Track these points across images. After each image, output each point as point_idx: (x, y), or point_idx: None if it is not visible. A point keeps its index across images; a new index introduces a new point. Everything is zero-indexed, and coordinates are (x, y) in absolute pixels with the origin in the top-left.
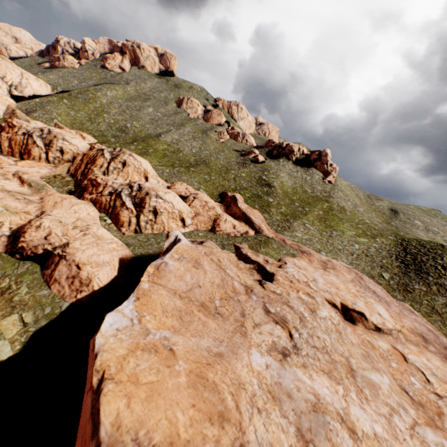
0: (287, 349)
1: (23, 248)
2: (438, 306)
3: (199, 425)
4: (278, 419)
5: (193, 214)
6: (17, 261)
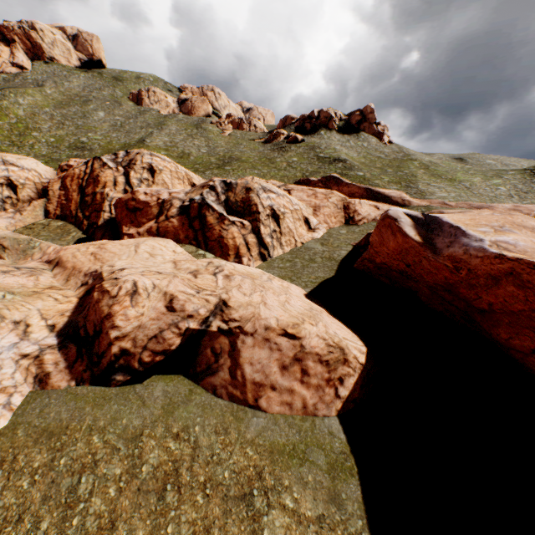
0: None
1: (124, 354)
2: None
3: None
4: None
5: (311, 208)
6: (126, 390)
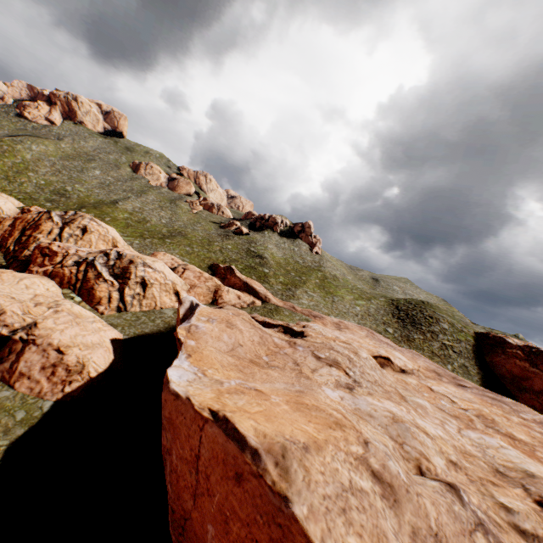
0: (350, 384)
1: None
2: (435, 350)
3: (325, 431)
4: (374, 429)
5: (188, 286)
6: None
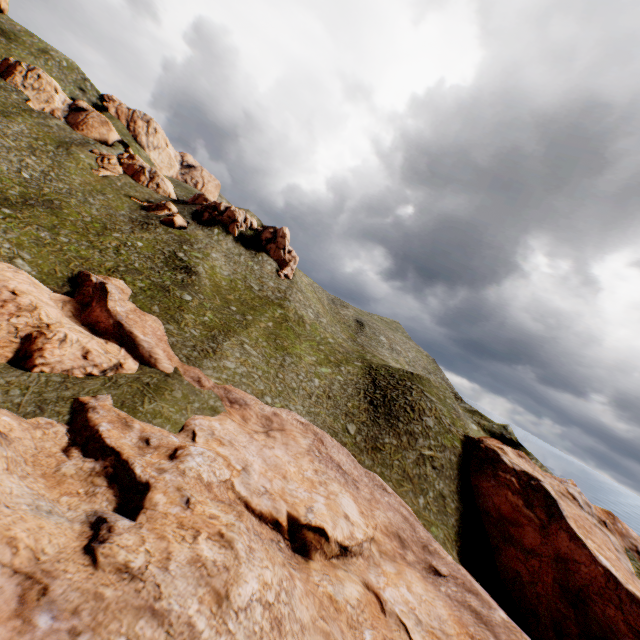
0: None
1: None
2: (409, 467)
3: None
4: None
5: None
6: None
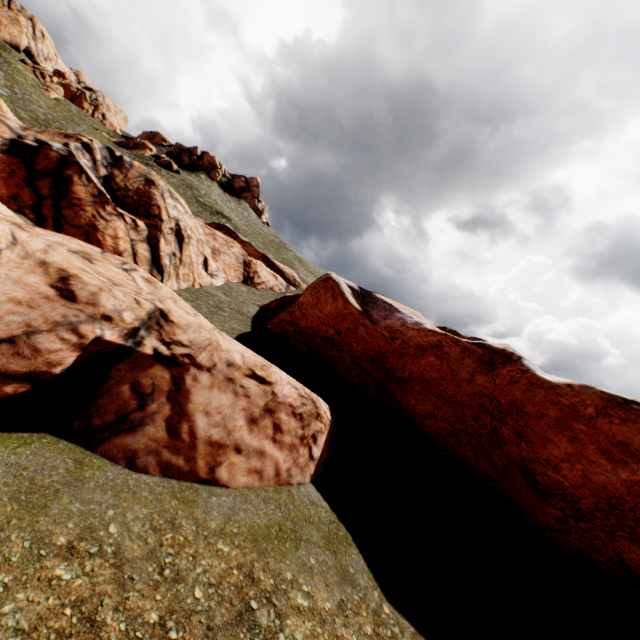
0: None
1: None
2: None
3: None
4: None
5: (210, 249)
6: None
